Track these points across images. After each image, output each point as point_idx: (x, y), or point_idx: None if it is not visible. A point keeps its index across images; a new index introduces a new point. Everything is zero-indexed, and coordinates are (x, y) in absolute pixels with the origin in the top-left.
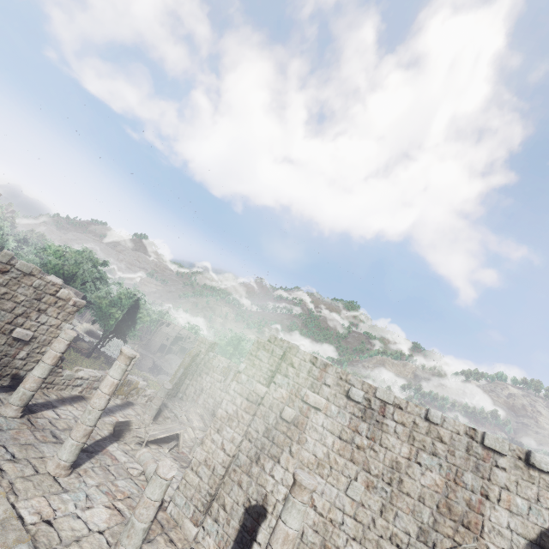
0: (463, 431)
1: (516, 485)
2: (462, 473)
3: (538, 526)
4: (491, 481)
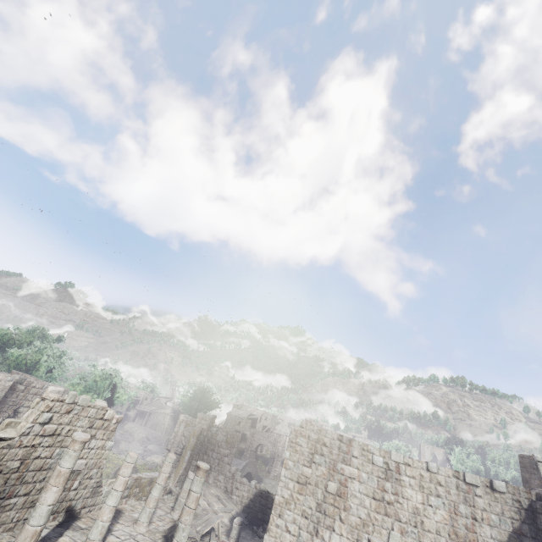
0: (451, 474)
1: (489, 506)
2: (458, 506)
3: (507, 531)
4: (475, 507)
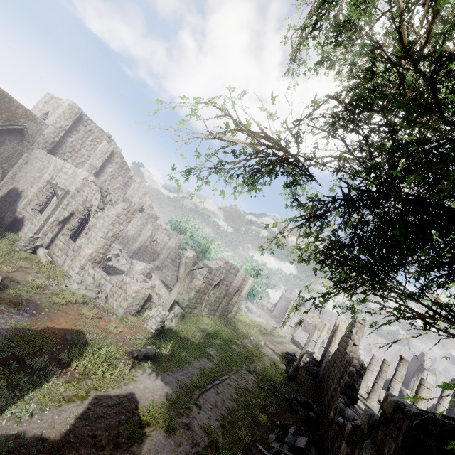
0: None
1: None
2: None
3: None
4: None
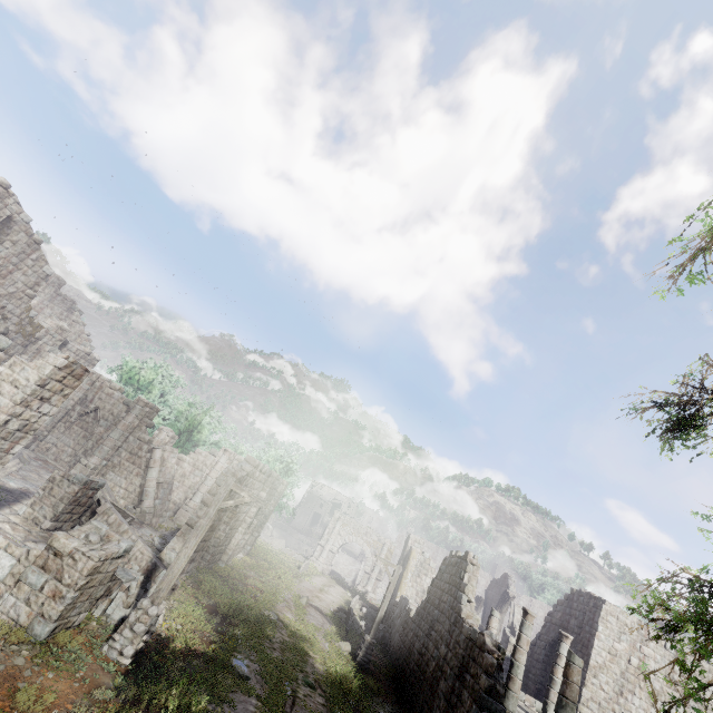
0: None
1: None
2: None
3: None
4: None
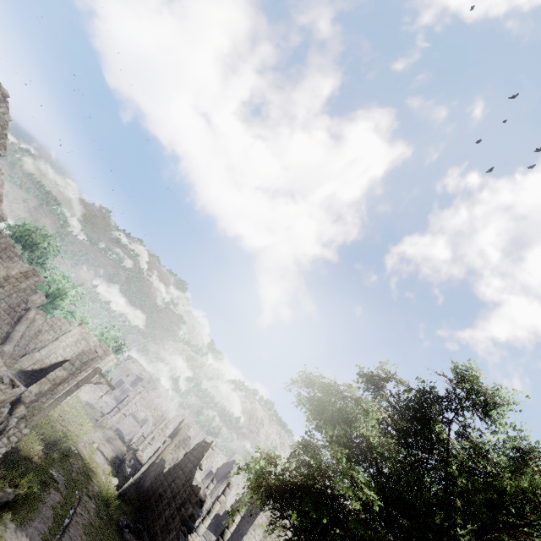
0: None
1: None
2: None
3: None
4: None
